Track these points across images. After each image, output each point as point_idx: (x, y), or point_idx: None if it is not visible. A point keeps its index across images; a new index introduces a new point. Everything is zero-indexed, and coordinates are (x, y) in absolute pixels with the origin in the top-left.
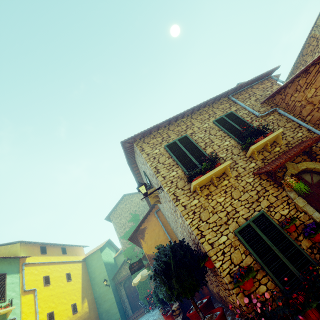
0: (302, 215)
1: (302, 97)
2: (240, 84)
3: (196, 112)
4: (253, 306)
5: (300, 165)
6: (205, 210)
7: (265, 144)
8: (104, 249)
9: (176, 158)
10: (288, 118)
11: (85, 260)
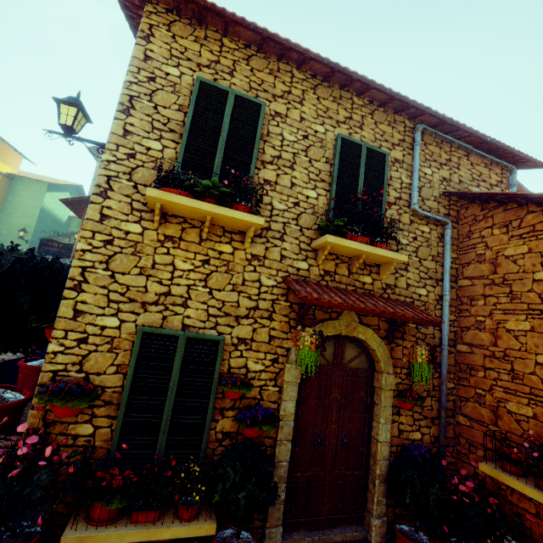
0: (272, 390)
1: (498, 244)
2: (458, 122)
3: (335, 89)
4: (39, 439)
5: (362, 330)
6: (133, 256)
7: (358, 255)
8: (59, 191)
9: (191, 124)
10: (442, 255)
11: (13, 178)
